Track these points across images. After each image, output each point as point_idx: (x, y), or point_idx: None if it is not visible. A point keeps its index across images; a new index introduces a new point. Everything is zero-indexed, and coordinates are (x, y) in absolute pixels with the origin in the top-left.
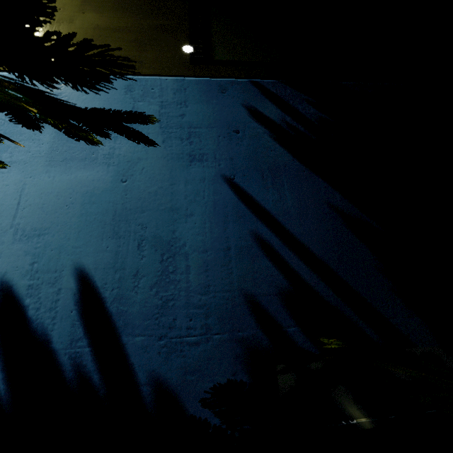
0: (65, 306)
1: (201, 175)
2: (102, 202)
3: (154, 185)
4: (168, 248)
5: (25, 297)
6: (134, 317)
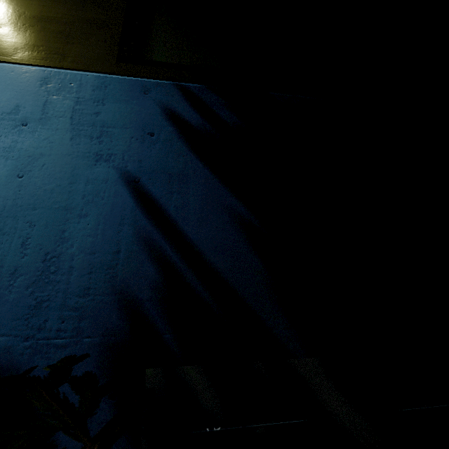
0: None
1: (105, 175)
2: None
3: (52, 182)
4: (54, 247)
5: None
6: (2, 316)
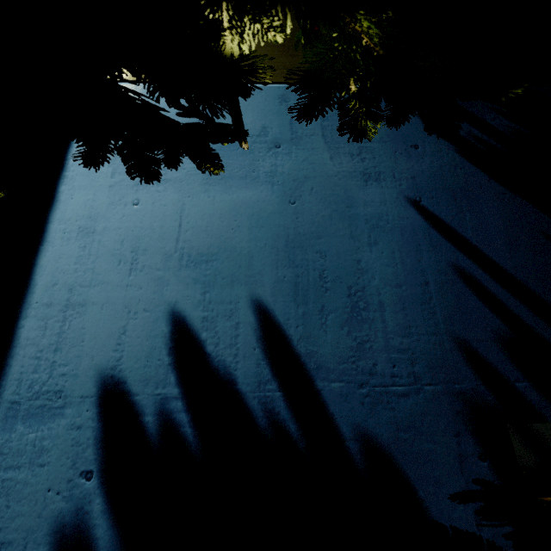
0: (246, 343)
1: (380, 196)
2: (272, 226)
3: (328, 207)
4: (355, 280)
5: (200, 330)
6: (326, 359)
